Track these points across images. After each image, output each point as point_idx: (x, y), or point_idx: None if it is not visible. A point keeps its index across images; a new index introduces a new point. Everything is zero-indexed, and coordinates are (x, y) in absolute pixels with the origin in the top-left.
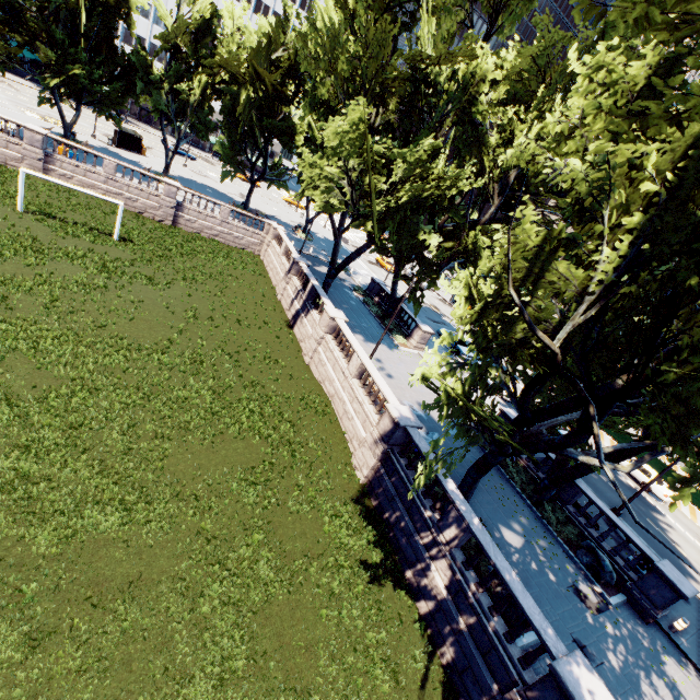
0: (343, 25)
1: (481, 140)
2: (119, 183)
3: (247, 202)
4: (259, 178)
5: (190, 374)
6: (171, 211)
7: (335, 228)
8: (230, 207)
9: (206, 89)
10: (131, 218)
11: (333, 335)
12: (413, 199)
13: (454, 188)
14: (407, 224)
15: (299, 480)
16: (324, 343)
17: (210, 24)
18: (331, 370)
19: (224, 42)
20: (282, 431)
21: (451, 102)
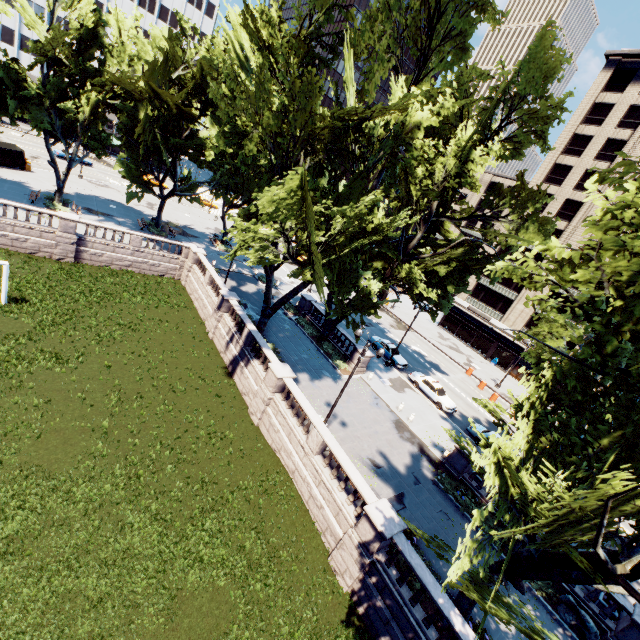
0: (262, 65)
1: (407, 173)
2: (0, 223)
3: (159, 219)
4: (169, 195)
5: (126, 501)
6: (71, 247)
7: (267, 268)
8: (141, 235)
9: (97, 106)
10: (22, 262)
11: (282, 395)
12: (354, 249)
13: (389, 228)
14: (346, 269)
15: (280, 623)
16: (273, 405)
17: (93, 32)
18: (287, 439)
19: (113, 53)
20: (248, 548)
21: (384, 149)
